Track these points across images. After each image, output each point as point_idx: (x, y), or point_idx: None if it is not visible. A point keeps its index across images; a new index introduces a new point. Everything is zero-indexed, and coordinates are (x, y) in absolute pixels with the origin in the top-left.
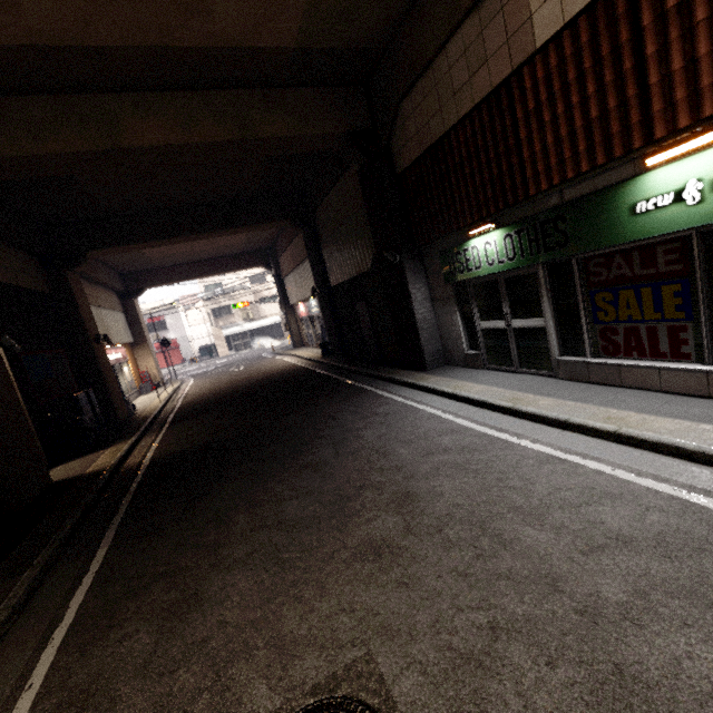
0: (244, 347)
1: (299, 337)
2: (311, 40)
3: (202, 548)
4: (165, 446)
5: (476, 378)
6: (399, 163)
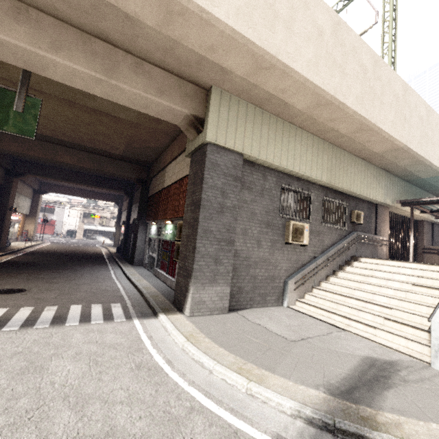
0: (93, 238)
1: (118, 241)
2: (127, 155)
3: (10, 276)
4: (15, 259)
5: (139, 270)
6: (149, 194)
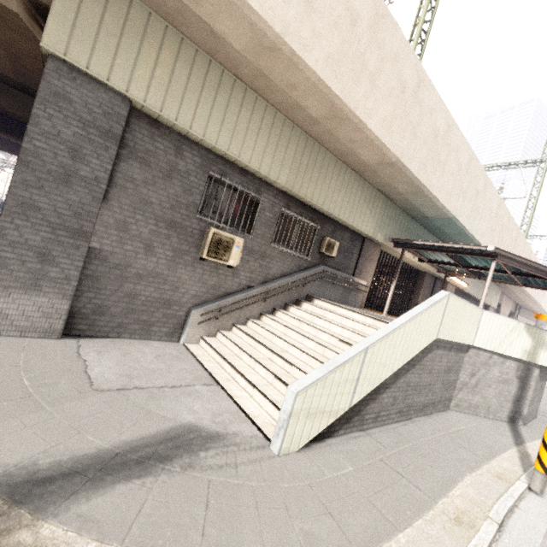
0: None
1: None
2: (26, 84)
3: None
4: None
5: None
6: None
